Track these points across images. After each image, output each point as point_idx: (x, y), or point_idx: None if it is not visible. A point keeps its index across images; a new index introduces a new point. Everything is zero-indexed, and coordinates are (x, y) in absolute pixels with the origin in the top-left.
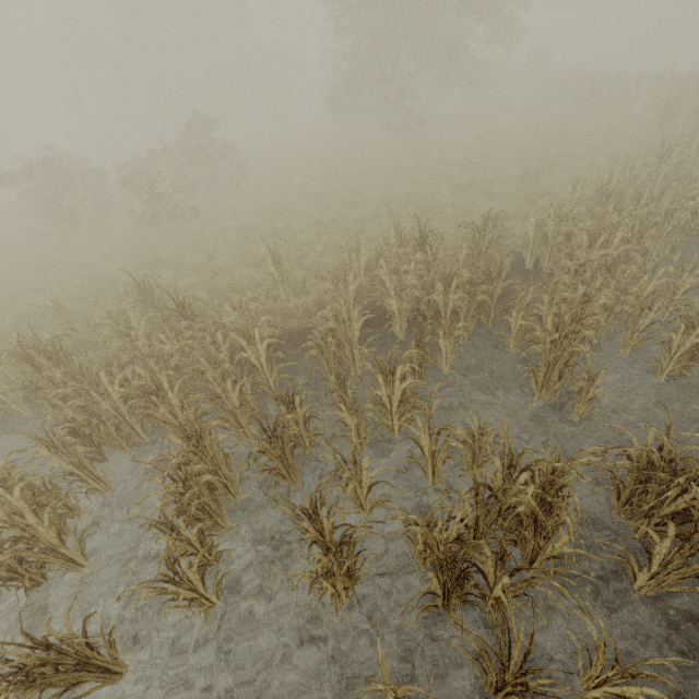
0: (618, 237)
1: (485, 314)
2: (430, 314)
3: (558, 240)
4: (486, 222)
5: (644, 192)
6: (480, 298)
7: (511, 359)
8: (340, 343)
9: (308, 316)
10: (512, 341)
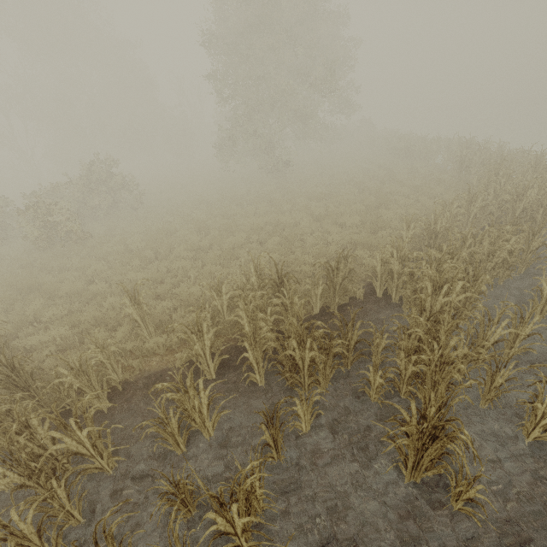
0: (459, 285)
1: (343, 360)
2: (288, 365)
3: (402, 276)
4: (338, 262)
5: (468, 235)
6: (336, 350)
7: (374, 412)
8: (186, 411)
9: (171, 352)
10: (373, 393)
